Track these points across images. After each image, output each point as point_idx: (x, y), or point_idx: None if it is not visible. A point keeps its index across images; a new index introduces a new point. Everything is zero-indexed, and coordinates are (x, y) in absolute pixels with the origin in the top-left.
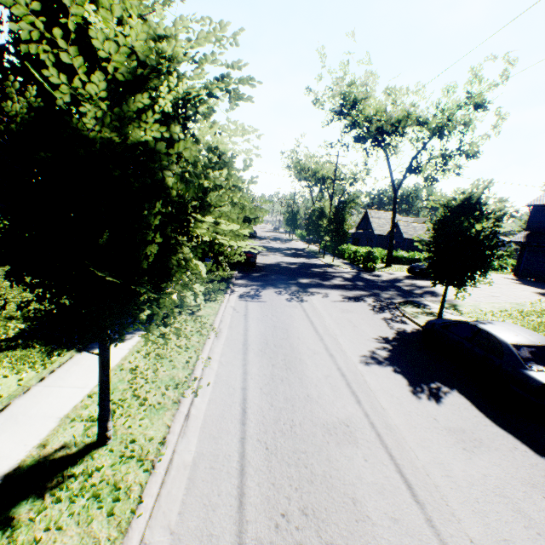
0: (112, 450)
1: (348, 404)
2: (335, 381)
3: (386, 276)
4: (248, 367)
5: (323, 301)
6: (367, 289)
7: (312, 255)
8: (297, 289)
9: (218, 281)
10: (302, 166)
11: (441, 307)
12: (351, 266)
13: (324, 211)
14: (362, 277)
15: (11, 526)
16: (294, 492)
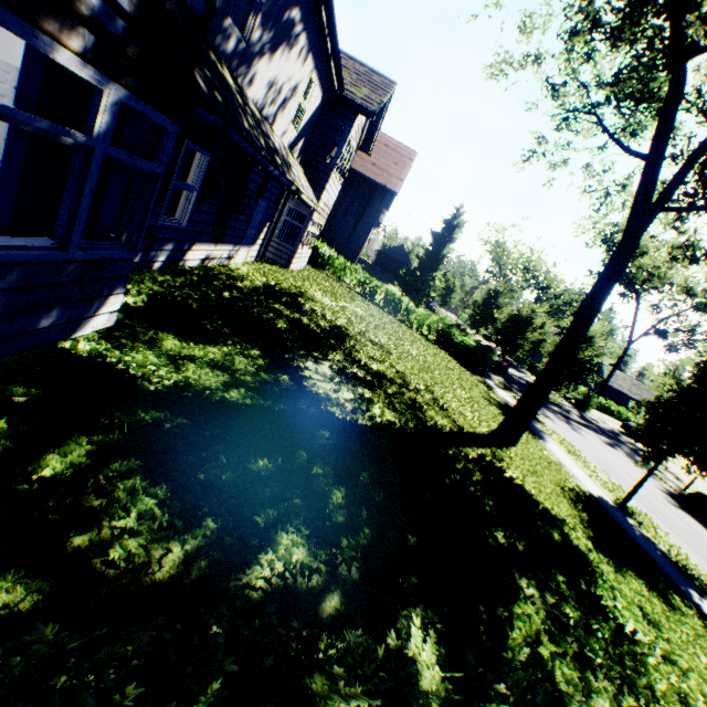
0: (632, 507)
1: (685, 524)
2: (668, 510)
3: (601, 423)
4: (620, 483)
5: (594, 440)
6: (607, 437)
7: (514, 366)
8: (564, 419)
9: (510, 389)
10: (528, 265)
11: (691, 482)
12: (564, 399)
13: (542, 327)
14: (587, 418)
15: (641, 522)
16: (701, 549)
